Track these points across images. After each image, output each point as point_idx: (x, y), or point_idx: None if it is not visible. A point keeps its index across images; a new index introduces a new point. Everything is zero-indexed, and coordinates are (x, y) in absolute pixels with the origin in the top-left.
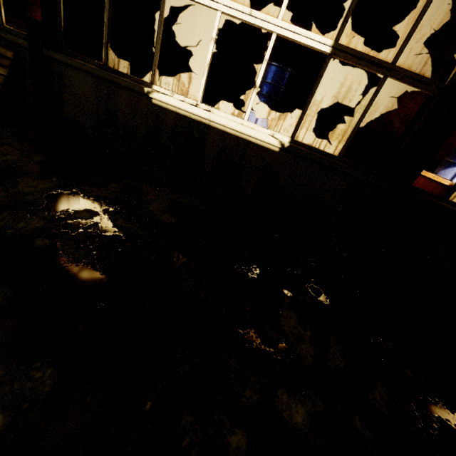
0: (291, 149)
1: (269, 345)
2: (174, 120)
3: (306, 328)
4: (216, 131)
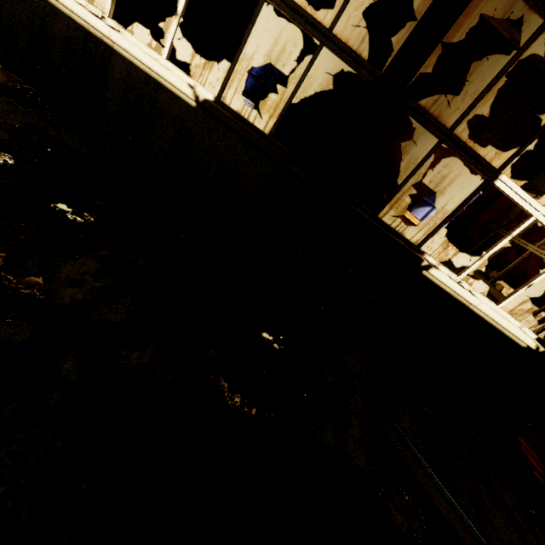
0: (206, 106)
1: (11, 273)
2: (68, 29)
3: (101, 280)
4: (121, 59)
